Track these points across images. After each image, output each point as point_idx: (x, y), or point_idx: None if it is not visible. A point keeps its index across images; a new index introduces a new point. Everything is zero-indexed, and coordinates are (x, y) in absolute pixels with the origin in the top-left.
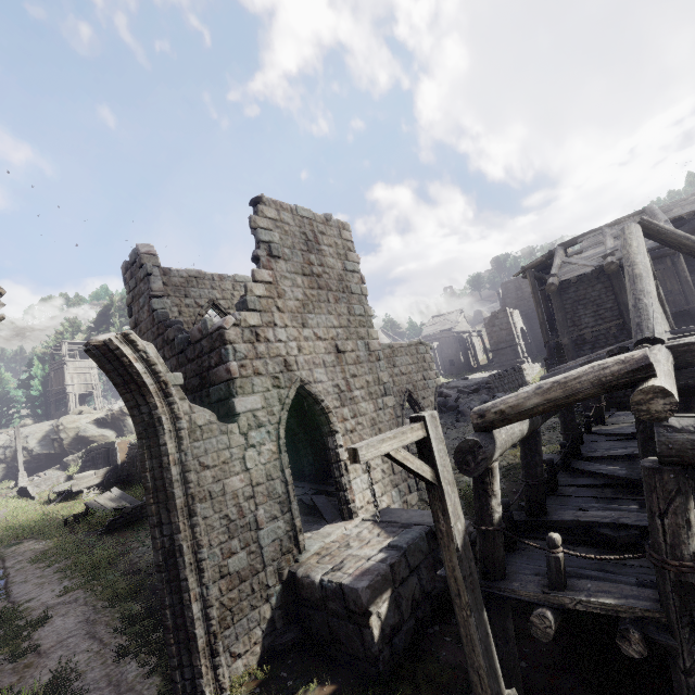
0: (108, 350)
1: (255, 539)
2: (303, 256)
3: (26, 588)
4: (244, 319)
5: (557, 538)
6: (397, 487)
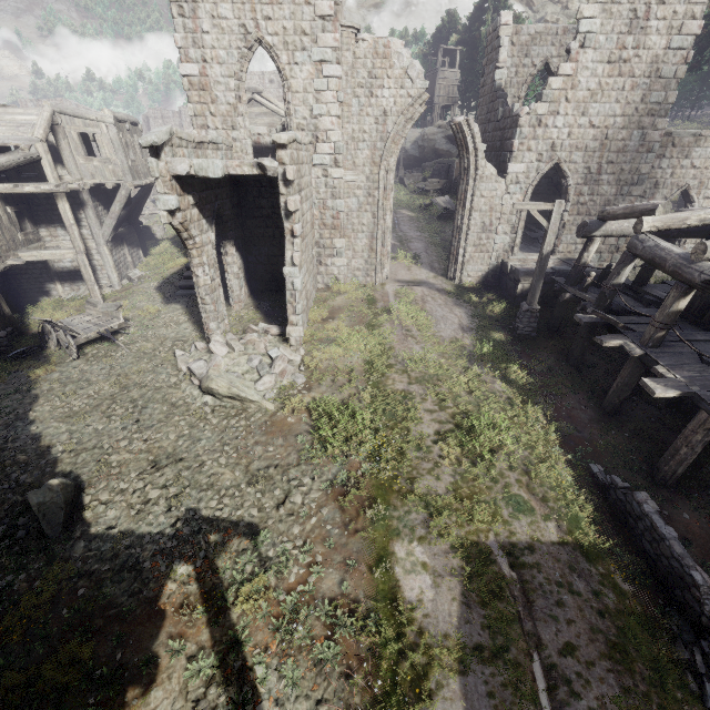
0: (458, 127)
1: (493, 238)
2: (618, 41)
3: (405, 229)
4: (535, 110)
5: (592, 273)
6: (600, 254)
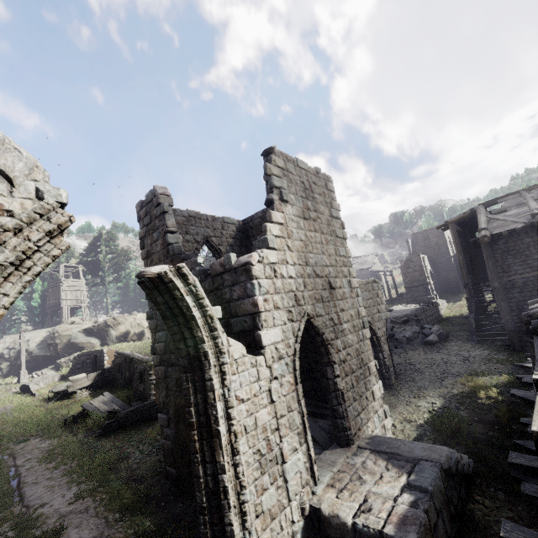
0: (160, 282)
1: (281, 472)
2: (303, 202)
3: (38, 490)
4: (266, 256)
5: None
6: (377, 412)
